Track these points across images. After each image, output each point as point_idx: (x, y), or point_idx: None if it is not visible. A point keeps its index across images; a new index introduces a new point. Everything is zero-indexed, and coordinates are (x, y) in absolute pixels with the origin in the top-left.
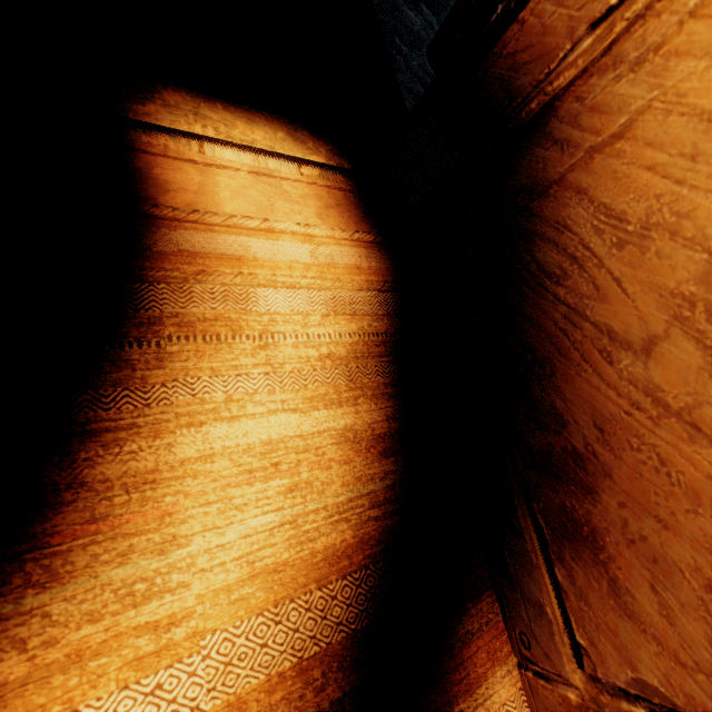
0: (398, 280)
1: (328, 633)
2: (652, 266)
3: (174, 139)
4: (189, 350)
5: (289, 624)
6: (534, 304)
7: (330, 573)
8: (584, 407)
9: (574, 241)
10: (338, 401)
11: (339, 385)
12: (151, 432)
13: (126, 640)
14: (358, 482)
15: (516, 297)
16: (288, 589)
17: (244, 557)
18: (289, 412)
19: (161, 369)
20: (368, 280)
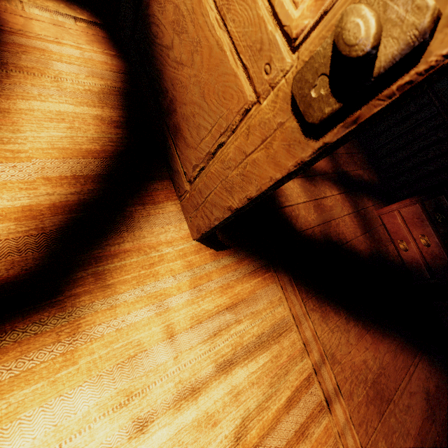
0: (128, 71)
1: (87, 172)
2: (168, 16)
3: (9, 4)
4: (21, 76)
5: (70, 165)
6: (155, 51)
7: (89, 156)
8: (169, 80)
9: (156, 19)
10: (94, 106)
11: (95, 101)
12: (6, 98)
13: (1, 152)
14: (103, 133)
15: (152, 52)
16: (69, 155)
17: (49, 142)
18: (69, 104)
19: (9, 80)
20: (111, 68)
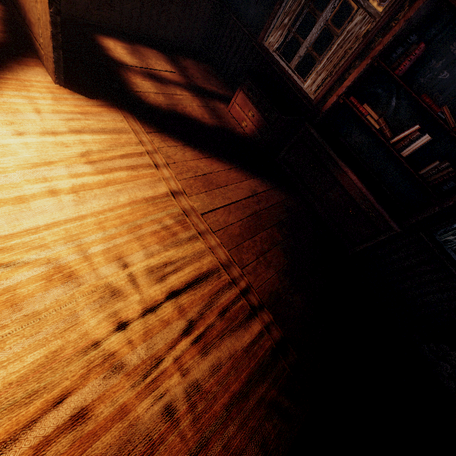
0: (7, 10)
1: None
2: None
3: None
4: None
5: None
6: None
7: None
8: None
9: None
10: None
11: None
12: None
13: None
14: None
15: None
16: None
17: None
18: None
19: None
20: None
